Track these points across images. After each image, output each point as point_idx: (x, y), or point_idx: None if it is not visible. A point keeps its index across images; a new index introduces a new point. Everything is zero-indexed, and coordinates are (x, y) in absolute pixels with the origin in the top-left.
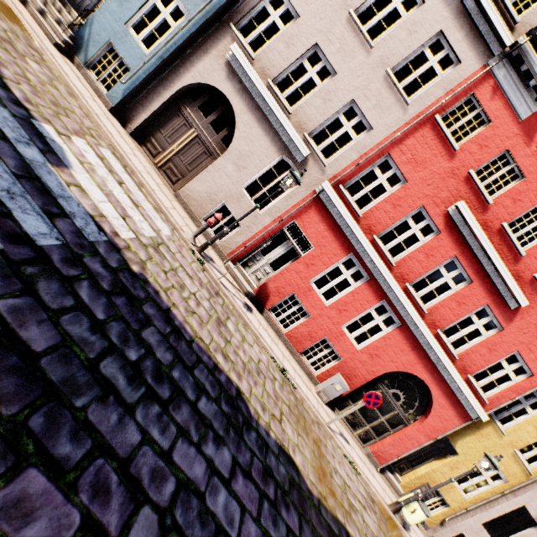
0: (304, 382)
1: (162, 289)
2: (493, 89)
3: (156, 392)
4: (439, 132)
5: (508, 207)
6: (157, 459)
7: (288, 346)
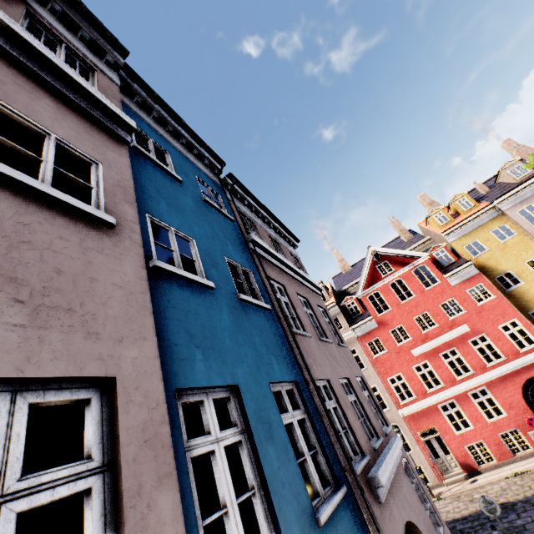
0: (533, 461)
1: (445, 519)
2: (365, 336)
3: (476, 529)
4: (379, 357)
5: (414, 330)
6: (491, 533)
7: (507, 463)
